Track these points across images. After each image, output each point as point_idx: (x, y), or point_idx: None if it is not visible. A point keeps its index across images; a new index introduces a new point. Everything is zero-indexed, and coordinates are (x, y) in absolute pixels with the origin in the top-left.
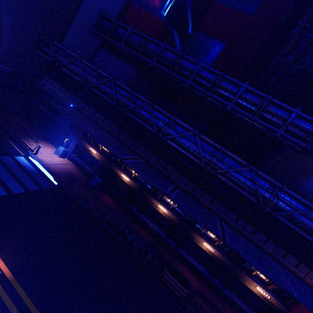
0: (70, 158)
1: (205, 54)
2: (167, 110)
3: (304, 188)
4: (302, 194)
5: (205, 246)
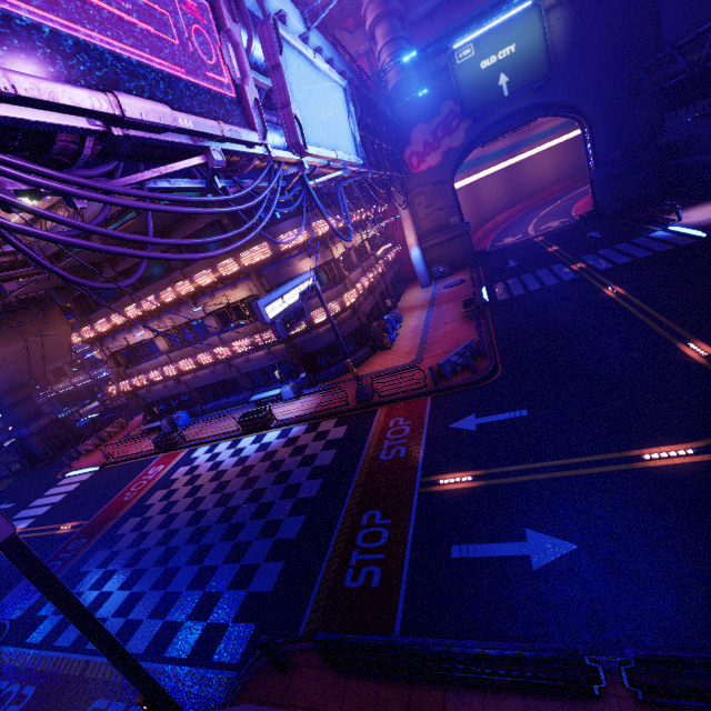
0: None
1: None
2: None
3: None
4: None
5: None
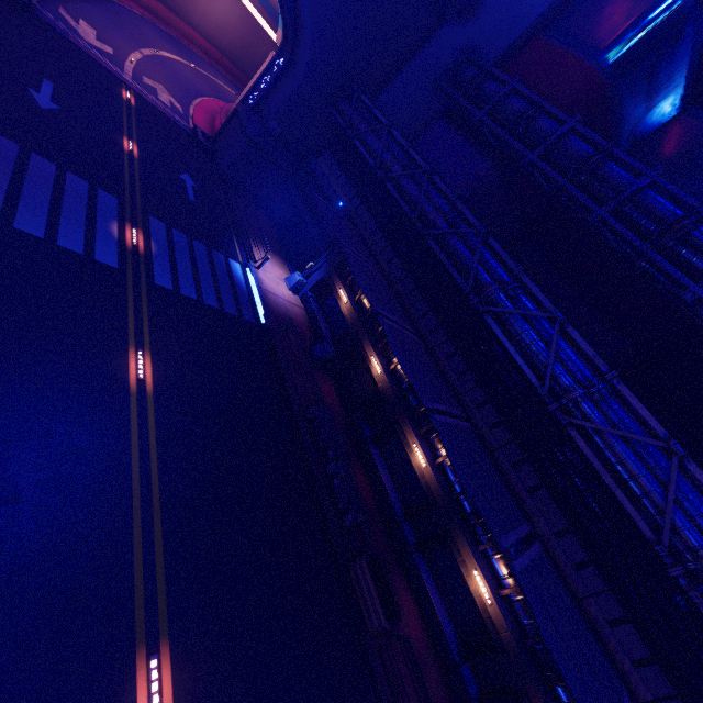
0: (303, 298)
1: (699, 168)
2: (536, 277)
3: None
4: None
5: (474, 580)
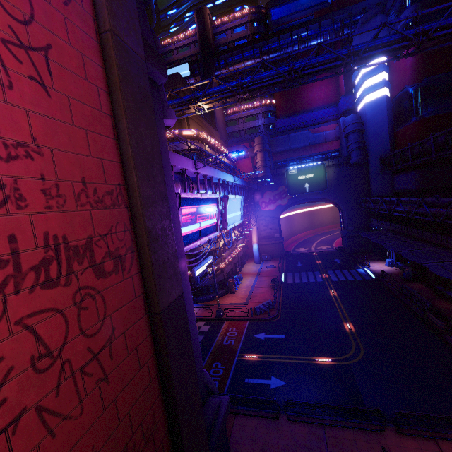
0: (396, 266)
1: None
2: None
3: None
4: None
5: None
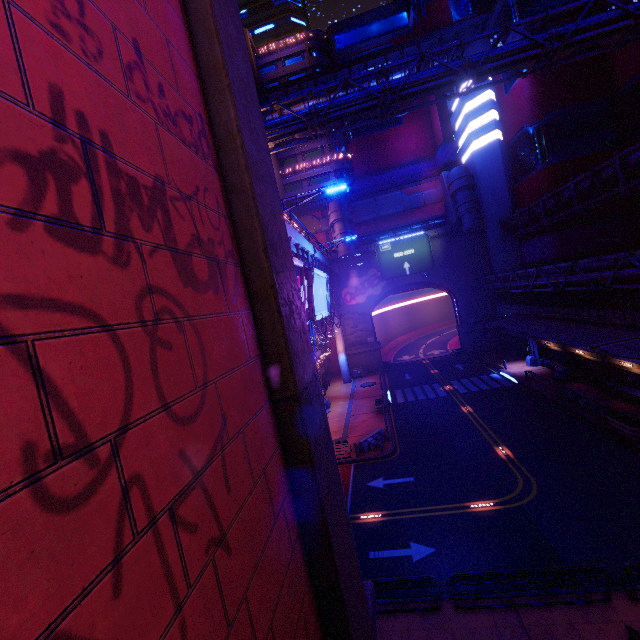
0: (541, 364)
1: None
2: None
3: None
4: None
5: None
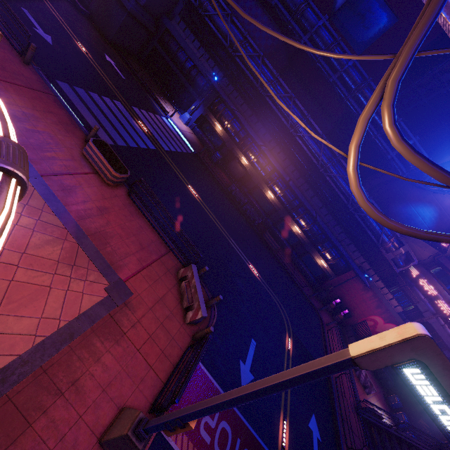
0: (192, 127)
1: (366, 26)
2: (294, 93)
3: (392, 210)
4: (388, 215)
5: (295, 228)
